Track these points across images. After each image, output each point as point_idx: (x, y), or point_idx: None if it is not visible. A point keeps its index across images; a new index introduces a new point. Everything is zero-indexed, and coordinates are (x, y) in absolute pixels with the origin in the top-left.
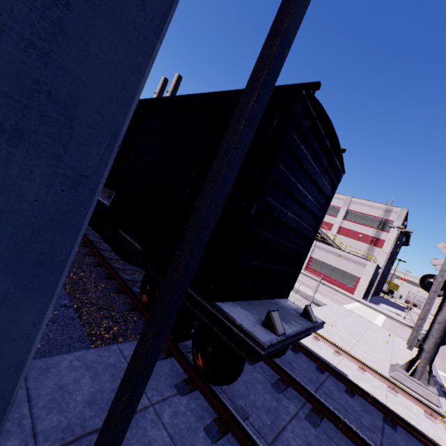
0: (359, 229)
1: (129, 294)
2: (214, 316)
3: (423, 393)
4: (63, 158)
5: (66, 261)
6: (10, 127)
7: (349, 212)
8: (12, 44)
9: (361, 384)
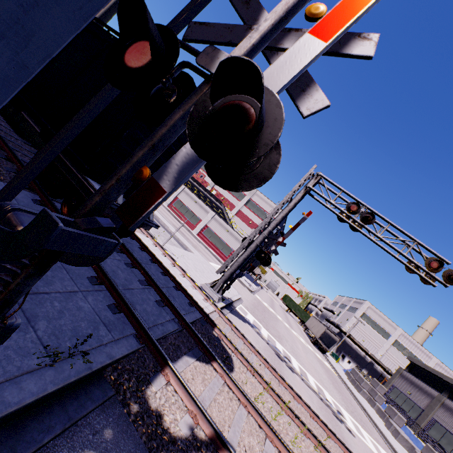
0: (252, 217)
1: (18, 164)
2: (83, 184)
3: (212, 295)
4: (19, 54)
5: (4, 102)
6: (0, 32)
7: (250, 201)
8: (14, 2)
9: (175, 277)
